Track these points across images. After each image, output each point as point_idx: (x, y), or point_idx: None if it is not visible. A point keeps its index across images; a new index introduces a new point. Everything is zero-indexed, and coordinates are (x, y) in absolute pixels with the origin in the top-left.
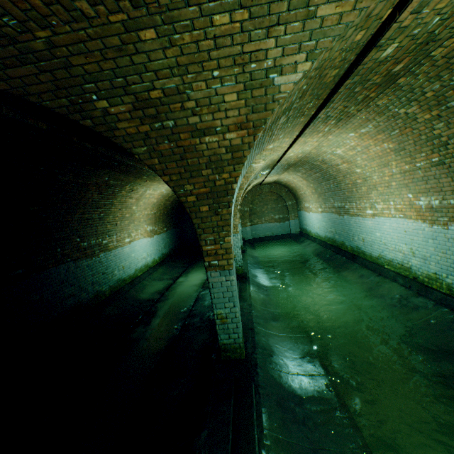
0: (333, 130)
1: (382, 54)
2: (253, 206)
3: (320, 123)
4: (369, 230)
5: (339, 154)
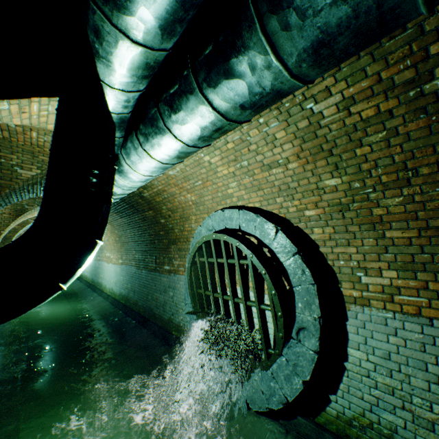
0: None
1: None
2: None
3: None
4: None
5: None
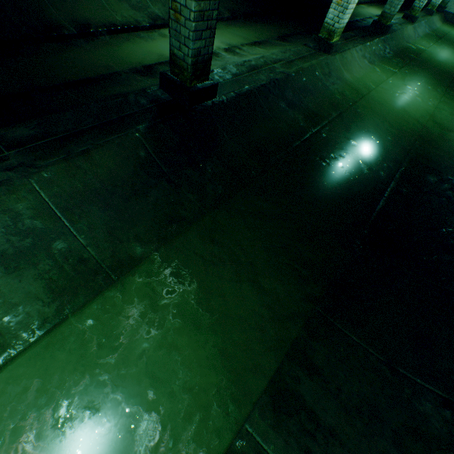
0: None
1: None
2: None
3: None
4: None
5: None
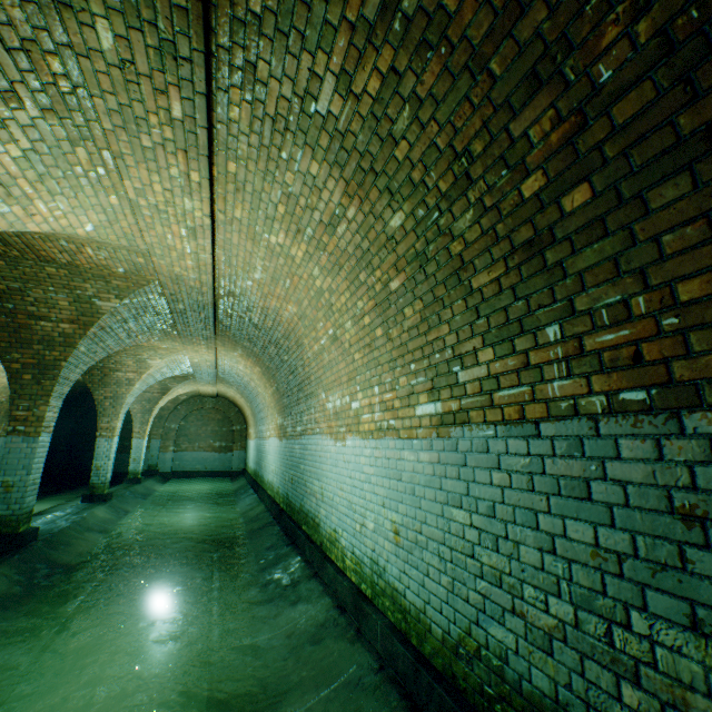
0: (212, 345)
1: (180, 307)
2: (187, 424)
3: (189, 336)
4: (268, 453)
5: (244, 370)
